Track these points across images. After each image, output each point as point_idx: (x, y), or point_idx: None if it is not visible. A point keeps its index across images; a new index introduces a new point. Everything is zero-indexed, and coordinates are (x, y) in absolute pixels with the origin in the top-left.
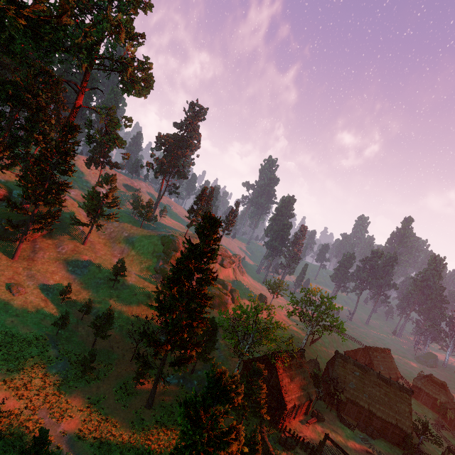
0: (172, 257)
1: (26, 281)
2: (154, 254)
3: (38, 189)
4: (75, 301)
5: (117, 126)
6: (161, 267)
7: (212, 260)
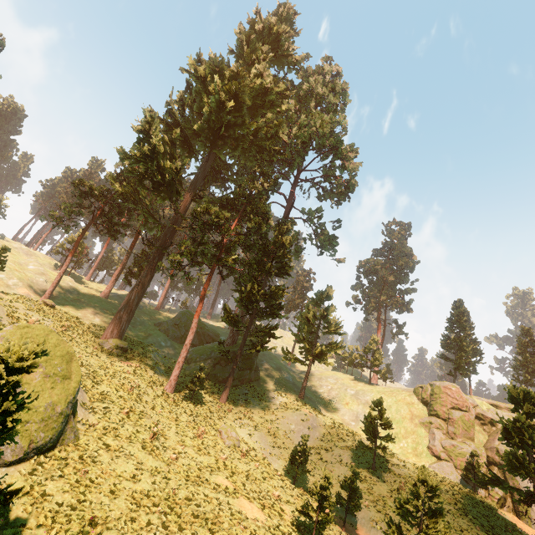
0: (457, 422)
1: (238, 431)
2: (415, 421)
3: (256, 286)
4: (314, 487)
5: (324, 233)
6: (444, 445)
7: None
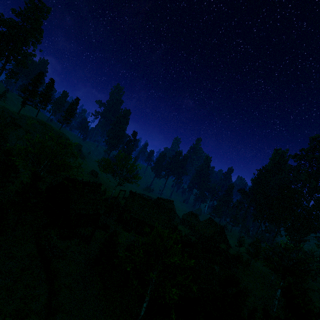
0: None
1: None
2: None
3: None
4: None
5: None
6: None
7: None
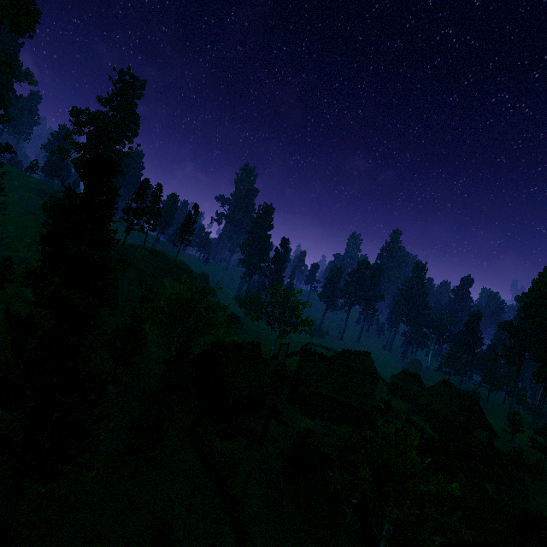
0: None
1: None
2: None
3: None
4: None
5: None
6: None
7: (107, 216)
